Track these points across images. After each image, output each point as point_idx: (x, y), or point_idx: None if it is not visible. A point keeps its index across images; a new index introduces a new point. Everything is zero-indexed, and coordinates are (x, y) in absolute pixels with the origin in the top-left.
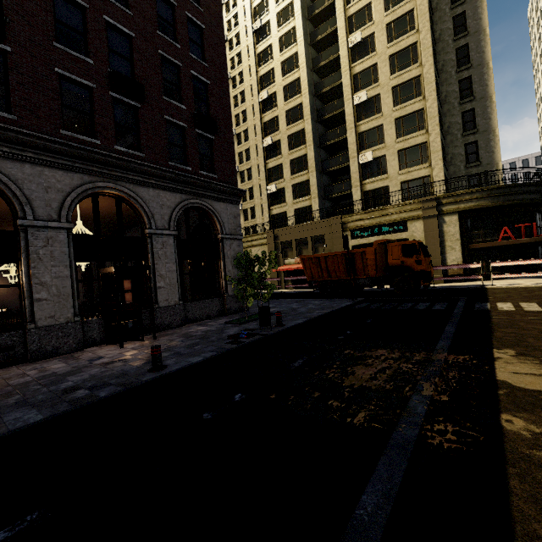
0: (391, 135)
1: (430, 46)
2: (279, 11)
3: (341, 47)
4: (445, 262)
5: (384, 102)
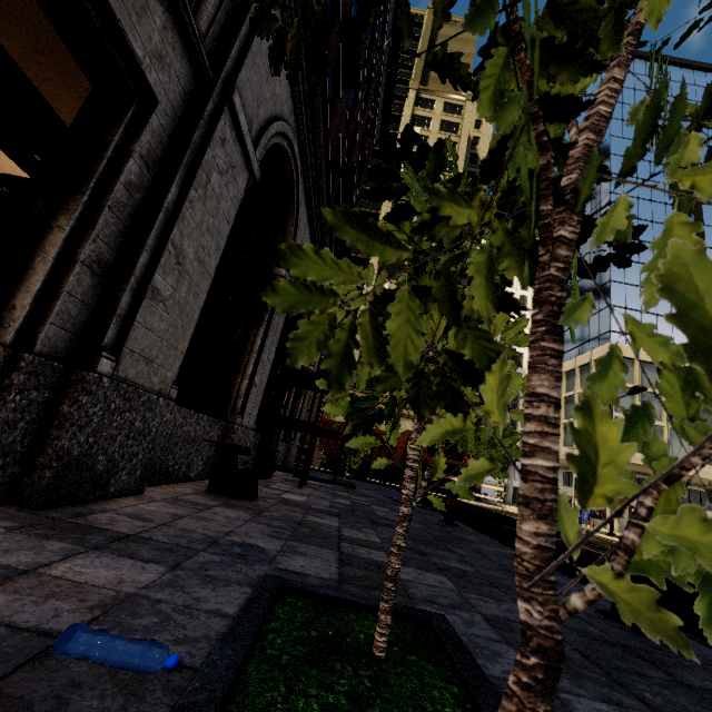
0: None
1: None
2: None
3: None
4: None
5: None
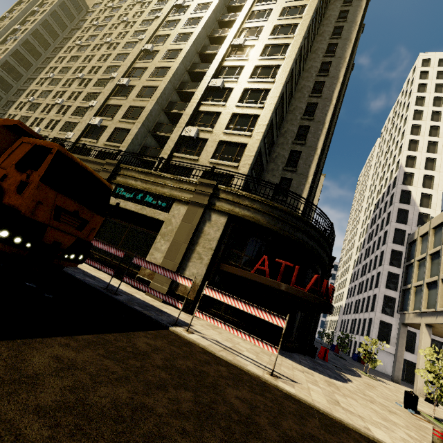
0: (223, 124)
1: (288, 70)
2: (201, 3)
3: (226, 42)
4: (183, 271)
5: (233, 96)
